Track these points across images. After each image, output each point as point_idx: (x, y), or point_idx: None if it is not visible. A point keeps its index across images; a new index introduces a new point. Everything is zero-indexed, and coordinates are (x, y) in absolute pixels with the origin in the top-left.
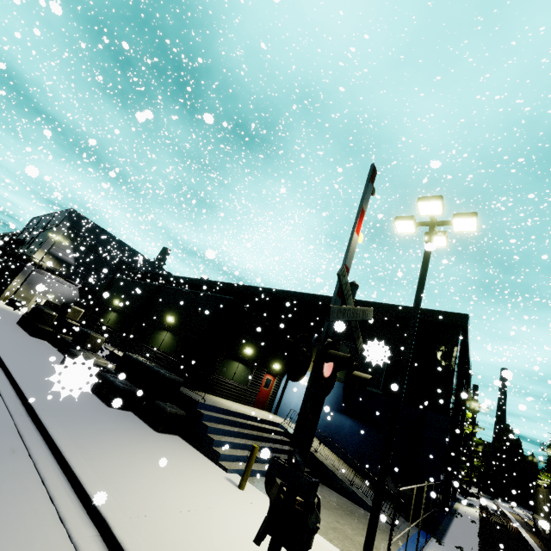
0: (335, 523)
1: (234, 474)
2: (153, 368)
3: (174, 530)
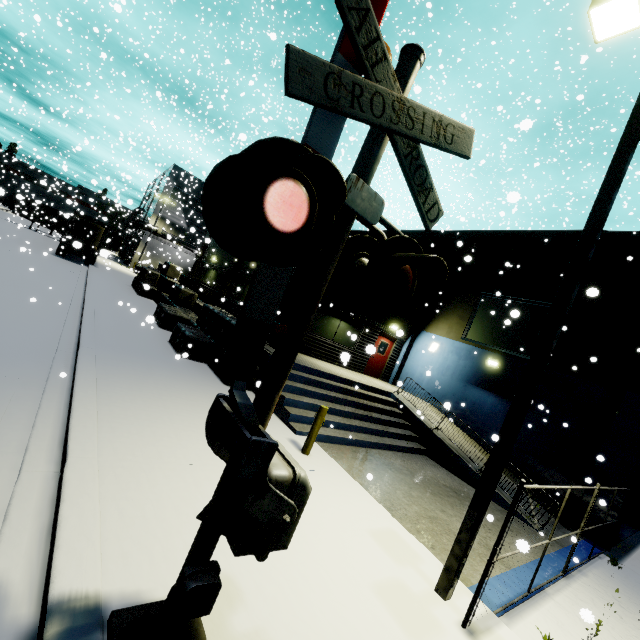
0: (437, 512)
1: (305, 438)
2: (225, 318)
3: (160, 483)
